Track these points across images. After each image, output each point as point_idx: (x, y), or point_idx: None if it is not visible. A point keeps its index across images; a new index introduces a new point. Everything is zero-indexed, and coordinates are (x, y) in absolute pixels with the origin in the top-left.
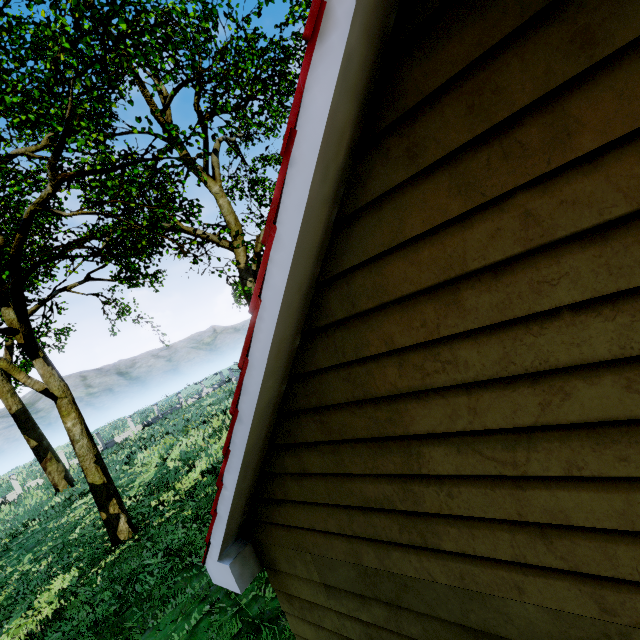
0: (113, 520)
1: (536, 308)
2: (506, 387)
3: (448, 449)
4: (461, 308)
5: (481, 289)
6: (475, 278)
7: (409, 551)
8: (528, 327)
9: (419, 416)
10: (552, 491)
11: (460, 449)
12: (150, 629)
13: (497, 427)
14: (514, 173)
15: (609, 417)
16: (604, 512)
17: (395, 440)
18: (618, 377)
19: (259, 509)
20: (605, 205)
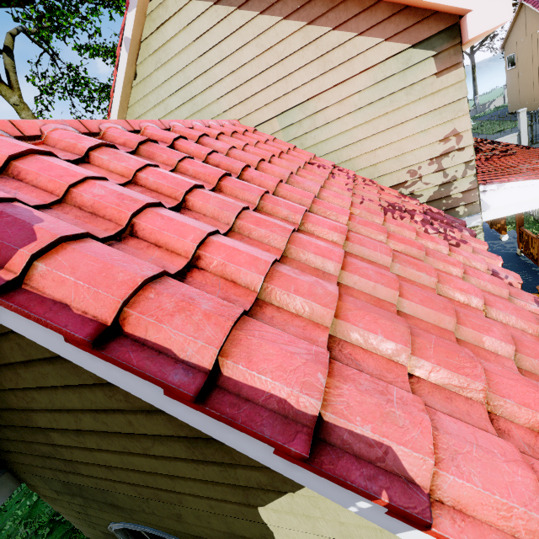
0: None
1: (47, 384)
2: (61, 412)
3: (58, 434)
4: (21, 376)
5: (24, 370)
6: (19, 364)
7: (75, 474)
8: (51, 390)
9: (38, 419)
10: (100, 453)
11: (62, 435)
12: None
13: (67, 428)
14: (0, 325)
15: (96, 429)
16: (118, 461)
17: (37, 428)
18: (90, 415)
19: (1, 454)
20: (42, 351)
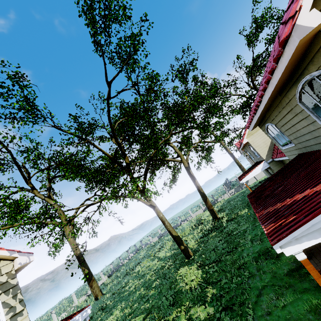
0: (186, 248)
1: None
2: None
3: None
4: None
5: None
6: None
7: None
8: None
9: None
10: None
11: None
12: (248, 235)
13: None
14: None
15: None
16: None
17: None
18: None
19: None
20: None
